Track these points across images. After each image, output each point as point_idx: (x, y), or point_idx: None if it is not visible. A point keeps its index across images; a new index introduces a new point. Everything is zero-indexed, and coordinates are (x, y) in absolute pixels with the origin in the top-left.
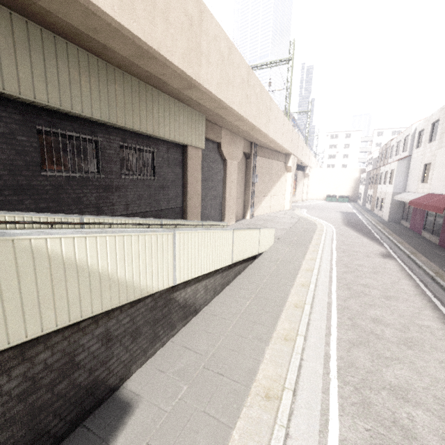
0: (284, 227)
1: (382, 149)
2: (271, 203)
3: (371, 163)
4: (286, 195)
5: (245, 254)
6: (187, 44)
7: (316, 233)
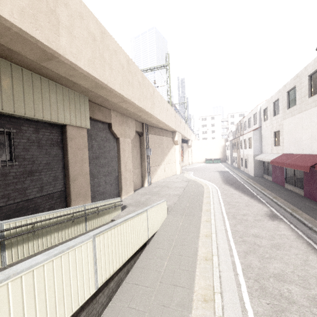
0: (177, 192)
1: (237, 124)
2: (165, 170)
3: (231, 134)
4: (177, 162)
5: (125, 255)
6: (30, 2)
7: (205, 195)
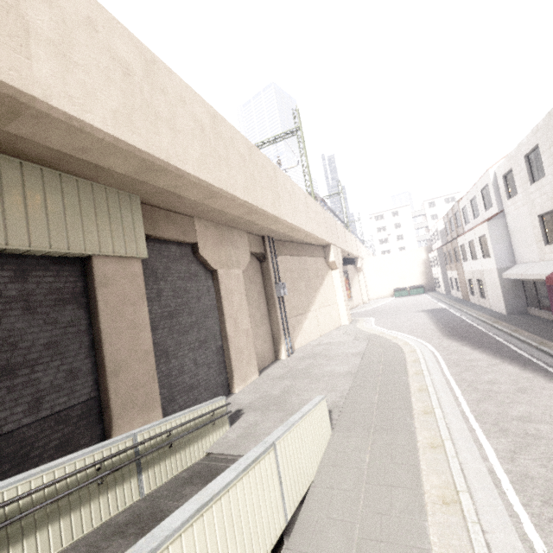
0: (347, 366)
1: (448, 216)
2: (319, 320)
3: (438, 237)
4: (339, 303)
5: None
6: None
7: (410, 370)
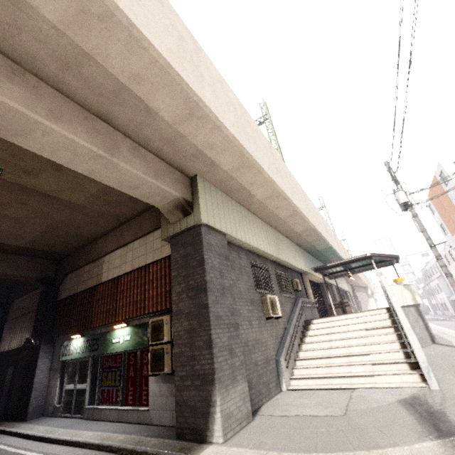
0: None
1: (422, 271)
2: None
3: (420, 281)
4: None
5: None
6: None
7: None
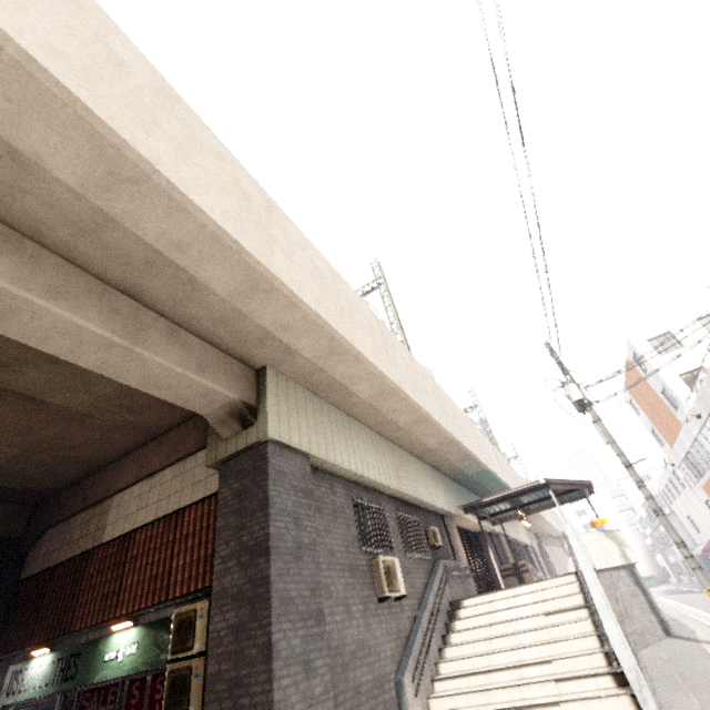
0: None
1: (644, 506)
2: None
3: (645, 523)
4: None
5: None
6: None
7: None
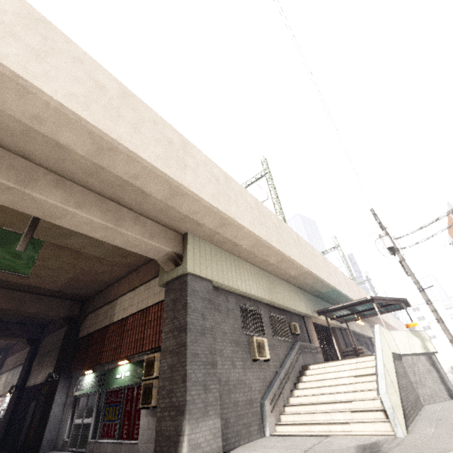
0: None
1: None
2: None
3: None
4: None
5: None
6: None
7: None
